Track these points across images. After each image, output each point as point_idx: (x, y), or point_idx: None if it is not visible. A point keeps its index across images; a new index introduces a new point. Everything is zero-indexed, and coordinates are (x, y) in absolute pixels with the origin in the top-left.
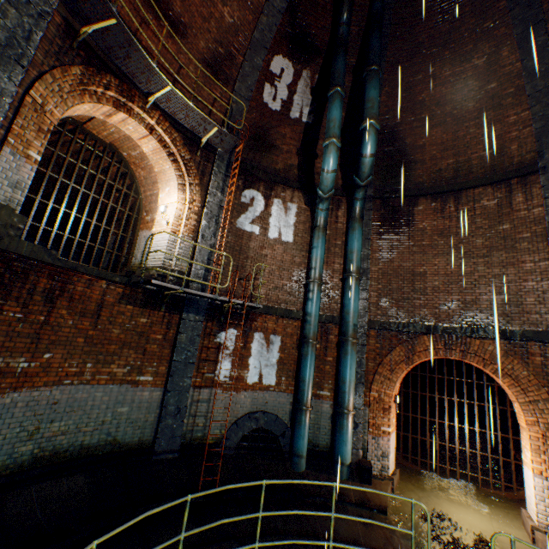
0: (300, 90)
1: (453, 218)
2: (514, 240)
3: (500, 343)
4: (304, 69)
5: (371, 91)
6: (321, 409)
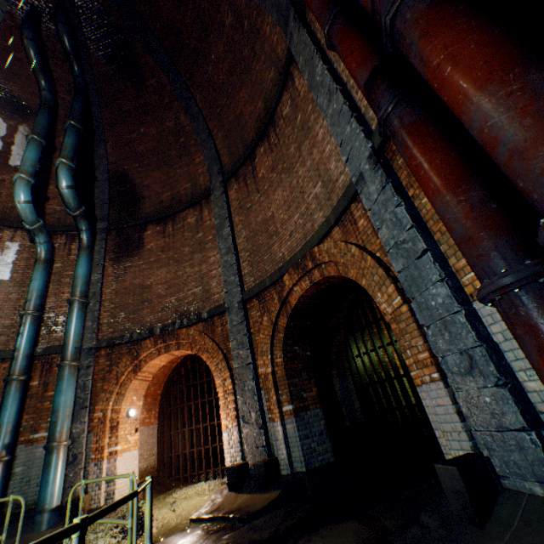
0: (20, 142)
1: (171, 236)
2: (205, 243)
3: (200, 326)
4: (20, 125)
5: (66, 138)
6: (34, 456)
